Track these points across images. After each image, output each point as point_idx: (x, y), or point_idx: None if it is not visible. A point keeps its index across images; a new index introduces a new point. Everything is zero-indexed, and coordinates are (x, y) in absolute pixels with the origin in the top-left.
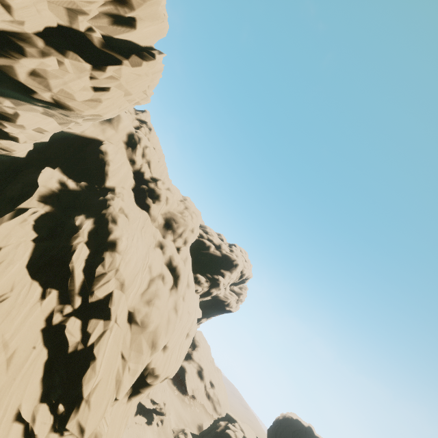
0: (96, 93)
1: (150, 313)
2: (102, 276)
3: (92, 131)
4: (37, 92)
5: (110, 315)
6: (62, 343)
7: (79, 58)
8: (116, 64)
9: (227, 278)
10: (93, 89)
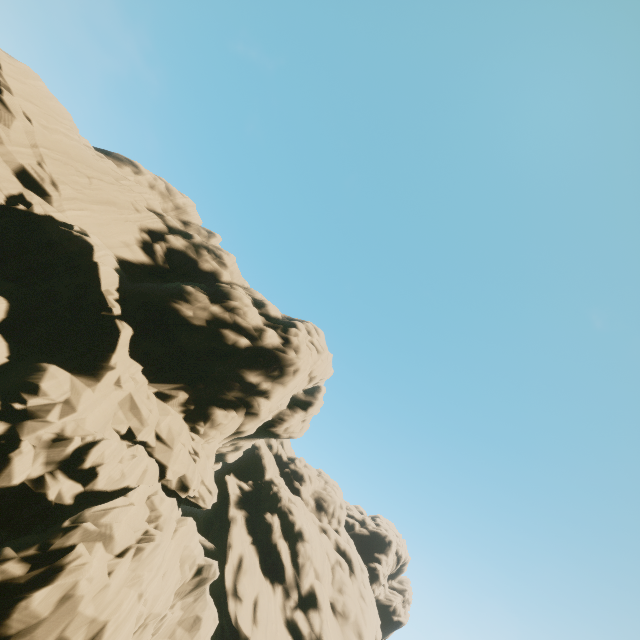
0: (304, 423)
1: (346, 601)
2: (305, 566)
3: None
4: (285, 435)
5: (321, 604)
6: (300, 635)
7: (302, 411)
8: (315, 405)
9: (384, 564)
10: (303, 422)
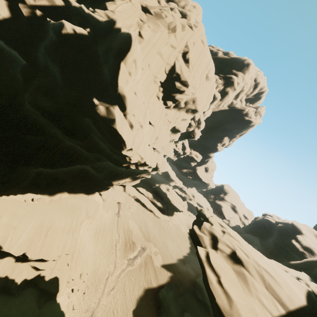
0: None
1: (162, 12)
2: None
3: None
4: None
5: None
6: None
7: None
8: None
9: (240, 78)
10: None
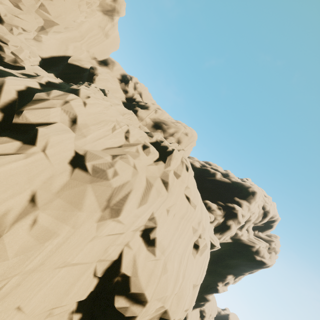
0: None
1: (112, 163)
2: (41, 101)
3: (90, 66)
4: None
5: (36, 138)
6: None
7: None
8: None
9: (245, 208)
10: None
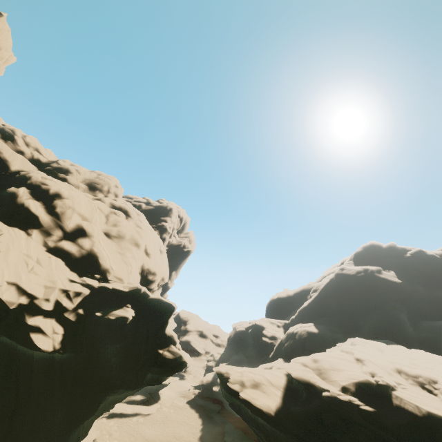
0: None
1: (121, 229)
2: (65, 213)
3: None
4: None
5: (91, 233)
6: (68, 254)
7: None
8: None
9: (170, 222)
10: None
